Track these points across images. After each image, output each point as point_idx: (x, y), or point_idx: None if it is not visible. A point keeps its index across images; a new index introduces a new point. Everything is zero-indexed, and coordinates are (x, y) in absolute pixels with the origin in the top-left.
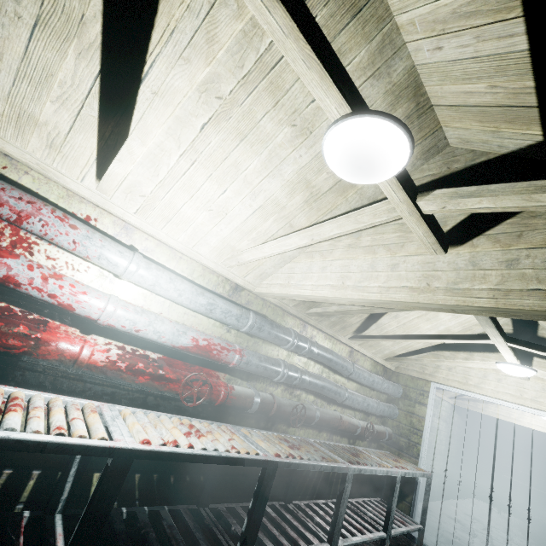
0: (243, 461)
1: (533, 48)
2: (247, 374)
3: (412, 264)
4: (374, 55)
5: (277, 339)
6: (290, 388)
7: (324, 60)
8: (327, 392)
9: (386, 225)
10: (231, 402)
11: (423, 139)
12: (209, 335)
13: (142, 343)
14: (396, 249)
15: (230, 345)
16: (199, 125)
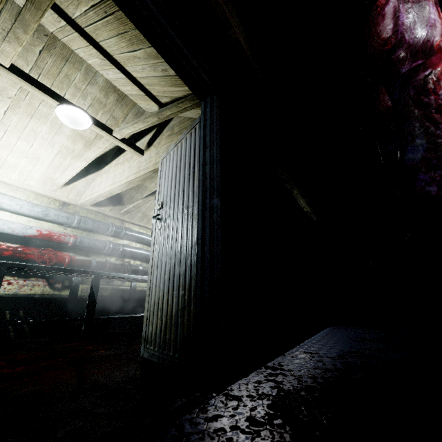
0: (77, 271)
1: (127, 77)
2: (87, 252)
3: (135, 164)
4: (85, 75)
5: (100, 228)
6: (121, 258)
7: (39, 88)
8: (145, 255)
9: (127, 151)
10: (75, 263)
11: (131, 109)
12: (50, 229)
13: (2, 239)
14: (130, 160)
15: (66, 233)
16: (2, 112)
